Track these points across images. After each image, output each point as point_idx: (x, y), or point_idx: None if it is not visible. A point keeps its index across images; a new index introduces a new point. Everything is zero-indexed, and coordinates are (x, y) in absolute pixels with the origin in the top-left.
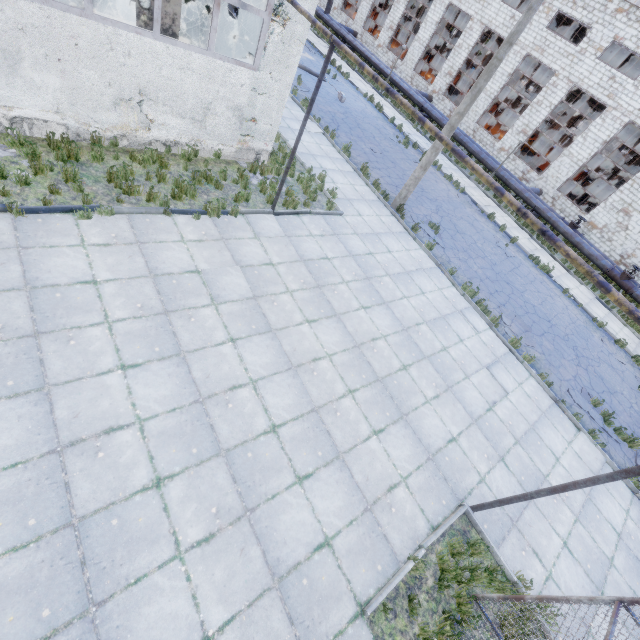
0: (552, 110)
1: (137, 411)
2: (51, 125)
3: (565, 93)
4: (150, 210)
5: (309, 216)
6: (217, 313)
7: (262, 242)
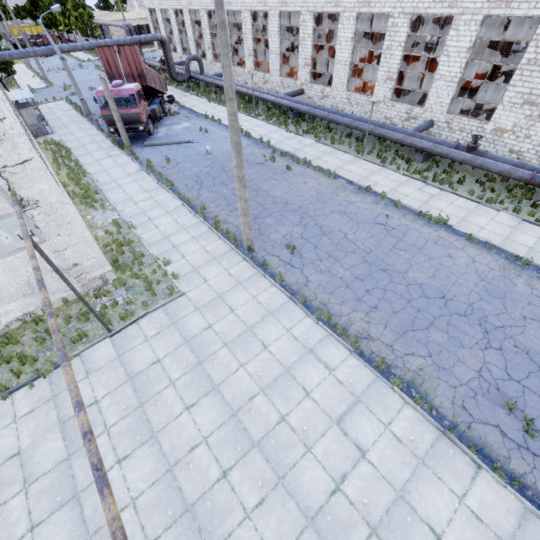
0: (404, 47)
1: None
2: None
3: (407, 26)
4: None
5: (148, 316)
6: (25, 498)
7: (90, 380)
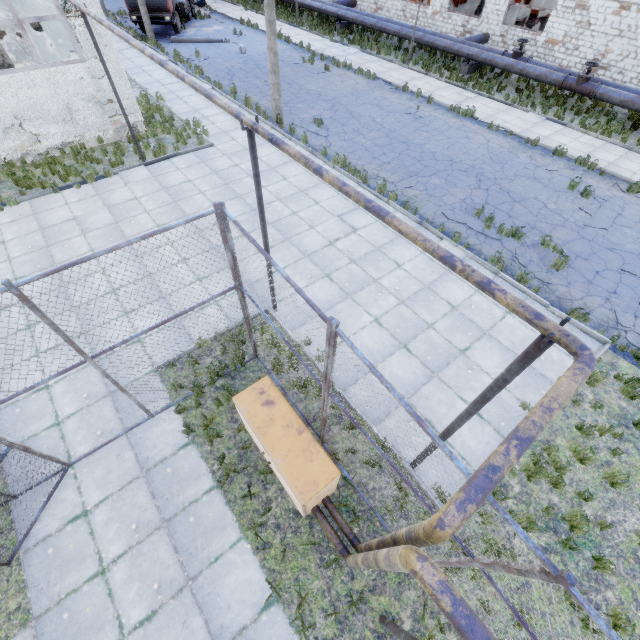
0: None
1: None
2: None
3: None
4: (43, 193)
5: (180, 157)
6: (85, 238)
7: (130, 187)
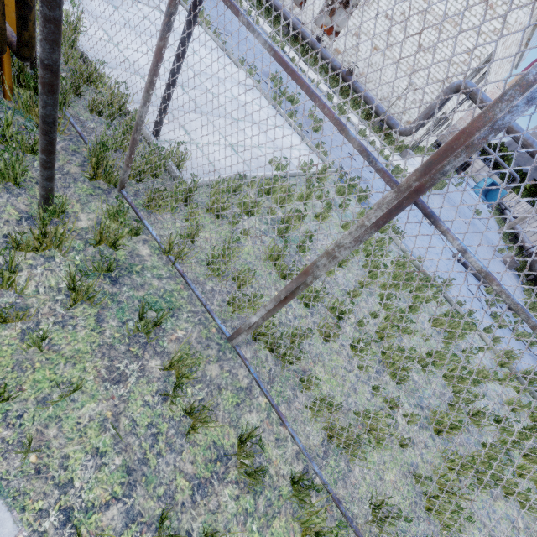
0: None
1: None
2: None
3: None
4: None
5: None
6: None
7: None
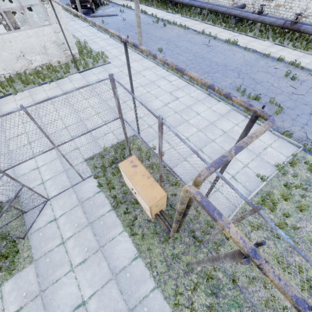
0: None
1: (26, 131)
2: (5, 75)
3: None
4: (34, 86)
5: (95, 68)
6: (53, 105)
7: (72, 82)
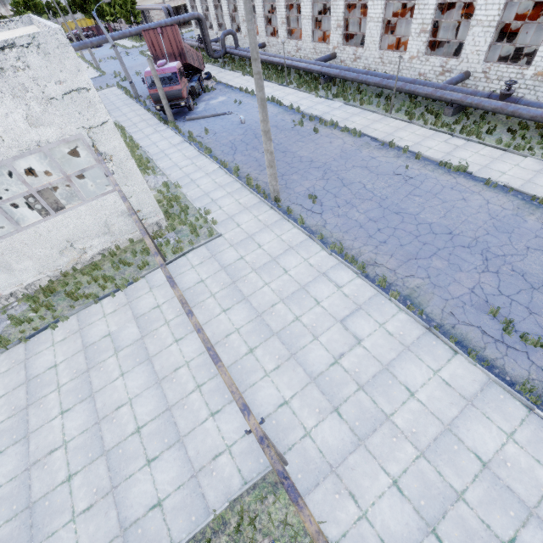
0: None
1: (65, 437)
2: (42, 280)
3: None
4: (87, 305)
5: (194, 251)
6: (117, 359)
7: (153, 292)
